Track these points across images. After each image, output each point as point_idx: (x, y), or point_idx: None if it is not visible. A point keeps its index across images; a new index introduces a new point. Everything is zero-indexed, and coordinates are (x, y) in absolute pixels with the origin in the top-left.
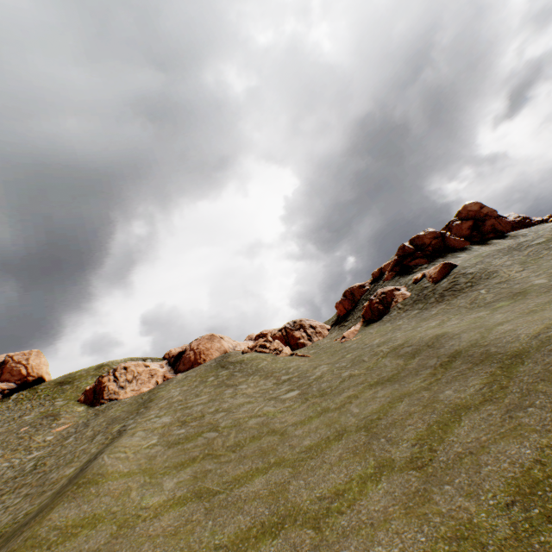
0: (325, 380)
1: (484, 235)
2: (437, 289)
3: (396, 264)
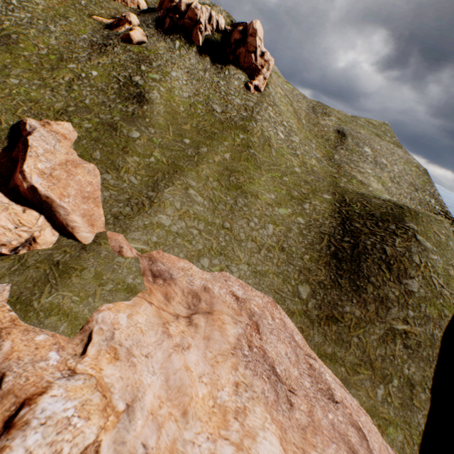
0: (1, 19)
1: (235, 54)
2: (109, 41)
3: (169, 10)
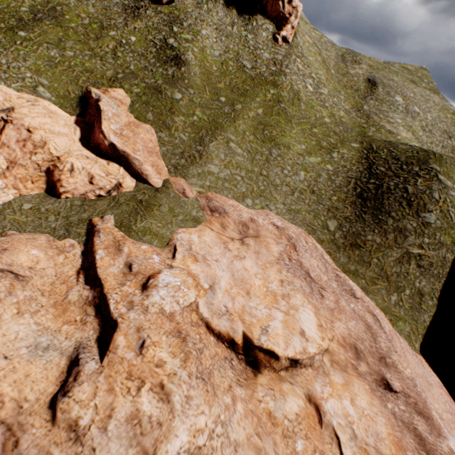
0: None
1: (261, 3)
2: (140, 3)
3: None
